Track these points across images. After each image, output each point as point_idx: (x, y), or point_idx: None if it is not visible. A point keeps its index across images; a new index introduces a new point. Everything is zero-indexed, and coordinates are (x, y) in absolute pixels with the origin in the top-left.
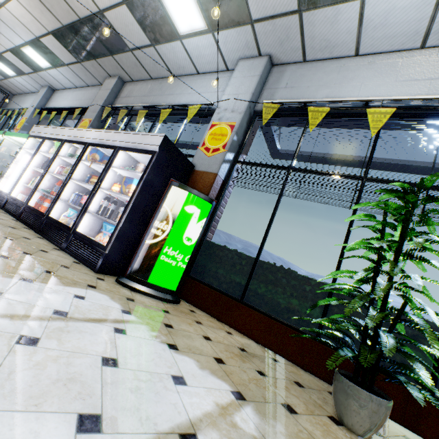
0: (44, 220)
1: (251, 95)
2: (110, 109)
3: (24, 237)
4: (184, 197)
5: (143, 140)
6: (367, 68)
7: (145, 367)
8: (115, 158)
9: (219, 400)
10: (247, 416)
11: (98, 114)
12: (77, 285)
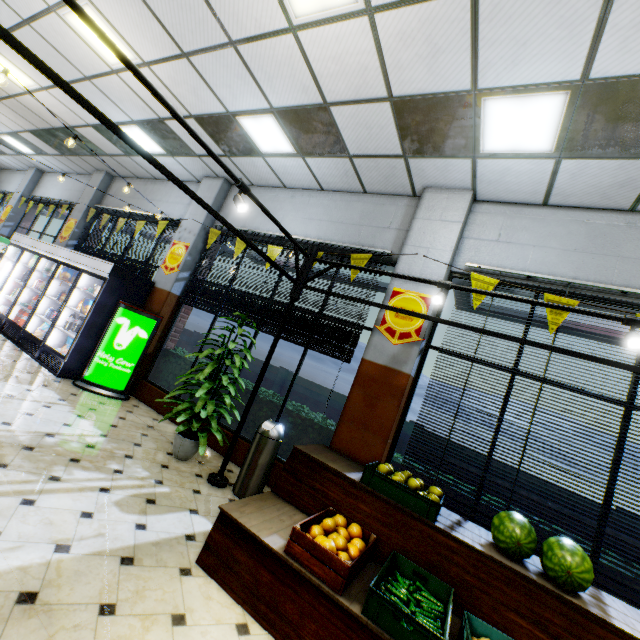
0: (22, 333)
1: (205, 217)
2: (95, 211)
3: (1, 350)
4: (130, 316)
5: (99, 266)
6: (290, 201)
7: (50, 418)
8: (79, 280)
9: (85, 433)
10: (97, 439)
11: (84, 214)
12: (33, 384)
